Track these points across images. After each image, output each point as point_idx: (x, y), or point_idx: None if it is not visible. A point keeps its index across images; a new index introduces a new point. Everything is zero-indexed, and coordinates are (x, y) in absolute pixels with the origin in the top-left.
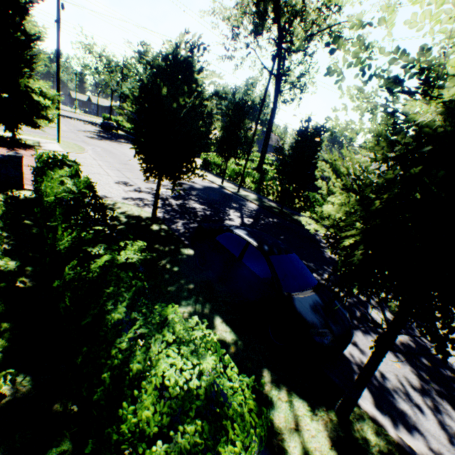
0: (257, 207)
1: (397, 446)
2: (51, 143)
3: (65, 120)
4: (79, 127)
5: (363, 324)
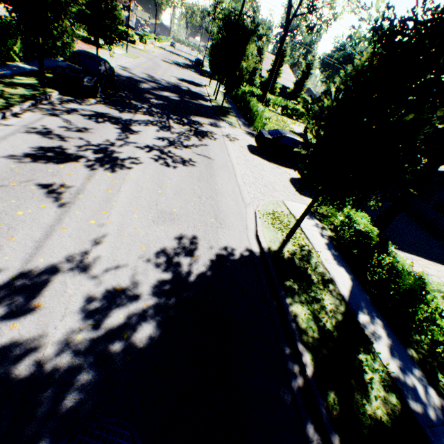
0: (208, 105)
1: (45, 94)
2: (121, 51)
3: (169, 54)
4: (171, 58)
5: (122, 110)
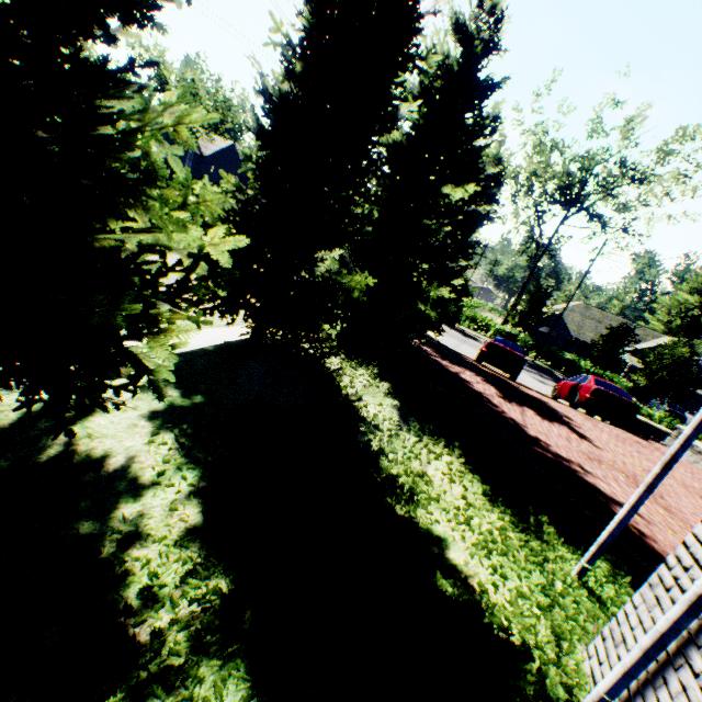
0: None
1: None
2: None
3: None
4: None
5: None
